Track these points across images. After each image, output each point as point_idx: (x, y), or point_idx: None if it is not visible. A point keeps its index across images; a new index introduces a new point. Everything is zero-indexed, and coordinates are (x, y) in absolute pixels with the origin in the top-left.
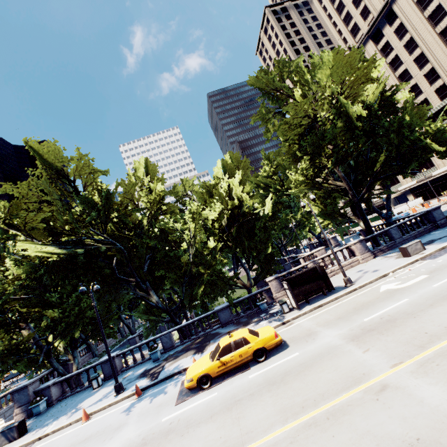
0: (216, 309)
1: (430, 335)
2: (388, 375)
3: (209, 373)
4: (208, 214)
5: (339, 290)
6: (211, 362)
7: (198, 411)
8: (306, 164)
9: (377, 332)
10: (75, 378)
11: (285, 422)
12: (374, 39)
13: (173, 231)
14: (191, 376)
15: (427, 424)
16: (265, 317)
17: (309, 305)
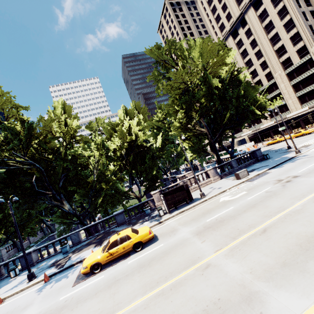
0: (114, 214)
1: (240, 230)
2: (212, 257)
3: (100, 261)
4: (109, 146)
5: (196, 200)
6: (102, 253)
7: (87, 290)
8: (182, 115)
9: (212, 228)
10: None
11: (144, 294)
12: (233, 35)
13: (81, 157)
14: (86, 265)
15: (226, 289)
16: (147, 219)
17: (177, 210)
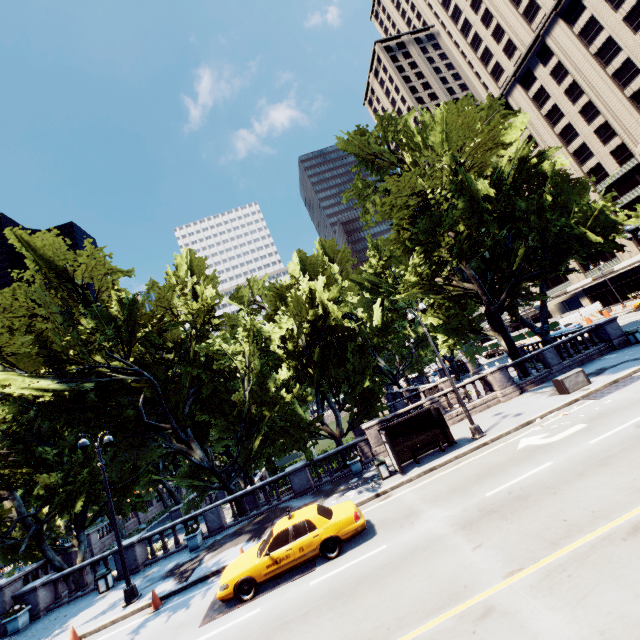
0: (287, 471)
1: (569, 524)
2: (498, 590)
3: (254, 576)
4: (271, 332)
5: (463, 444)
6: (257, 558)
7: (226, 639)
8: (418, 258)
9: (499, 515)
10: (79, 574)
11: None
12: (523, 83)
13: (220, 357)
14: (225, 581)
15: None
16: (355, 484)
17: (418, 467)
